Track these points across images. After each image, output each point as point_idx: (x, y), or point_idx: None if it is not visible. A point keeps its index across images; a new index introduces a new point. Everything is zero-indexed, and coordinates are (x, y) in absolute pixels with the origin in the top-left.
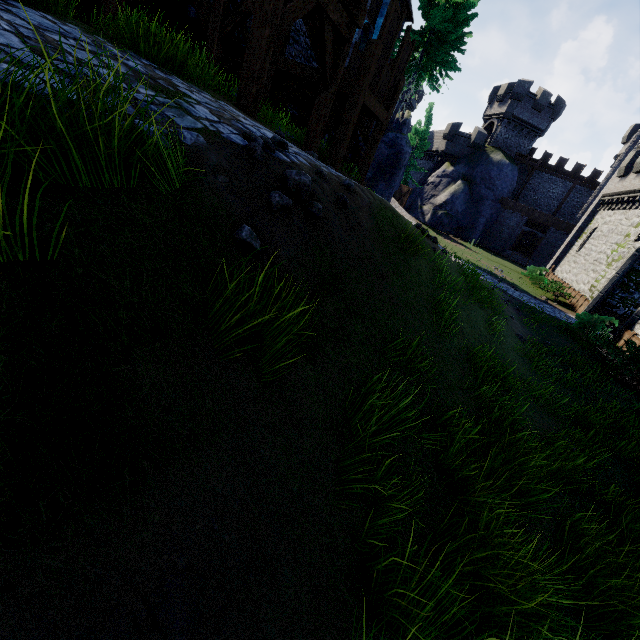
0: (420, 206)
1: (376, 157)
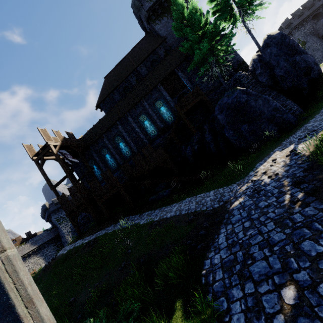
0: None
1: (223, 123)
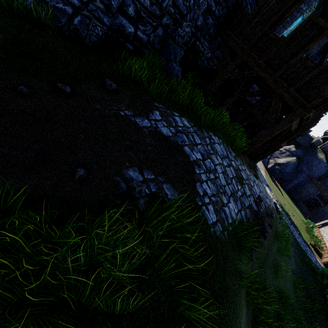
0: (268, 158)
1: None
